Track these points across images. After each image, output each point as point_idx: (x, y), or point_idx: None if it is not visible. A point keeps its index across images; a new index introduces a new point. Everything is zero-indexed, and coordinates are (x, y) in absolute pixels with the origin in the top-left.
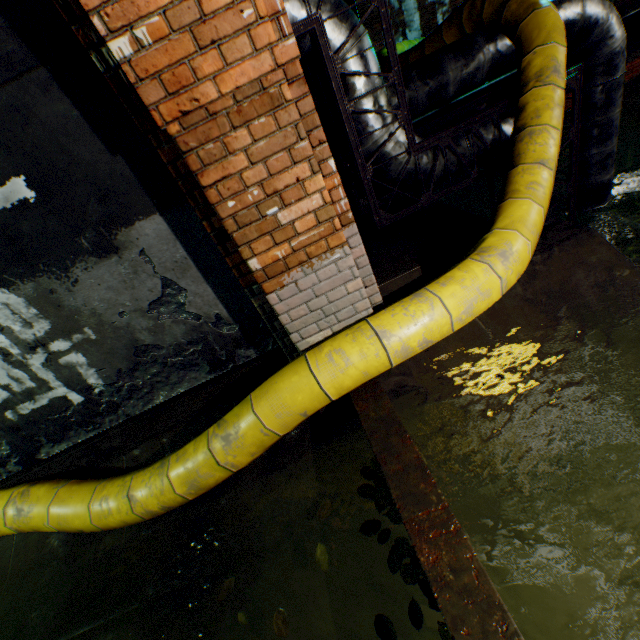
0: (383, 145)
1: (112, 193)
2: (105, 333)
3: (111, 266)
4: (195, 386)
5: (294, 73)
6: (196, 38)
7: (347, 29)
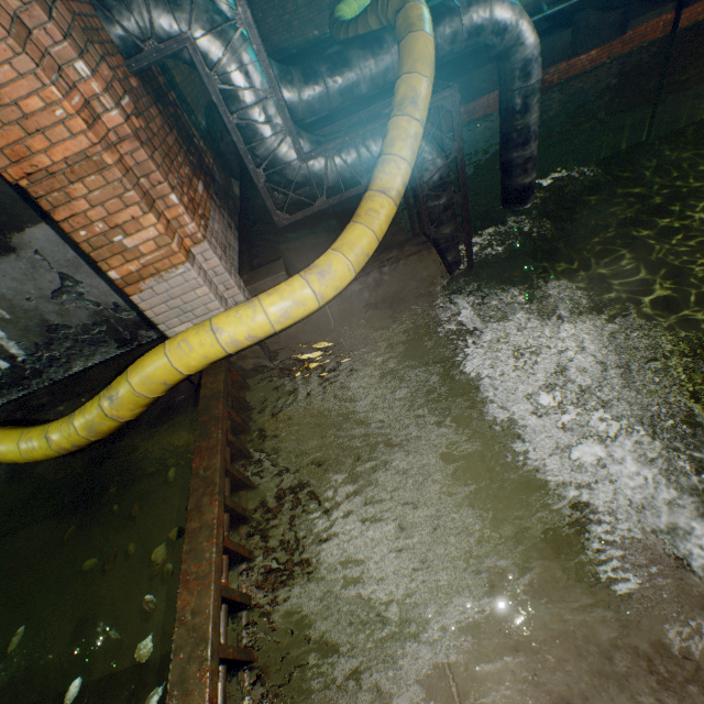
0: (272, 154)
1: (1, 206)
2: (18, 314)
3: (12, 262)
4: (108, 359)
5: (125, 133)
6: (24, 128)
7: (223, 46)
